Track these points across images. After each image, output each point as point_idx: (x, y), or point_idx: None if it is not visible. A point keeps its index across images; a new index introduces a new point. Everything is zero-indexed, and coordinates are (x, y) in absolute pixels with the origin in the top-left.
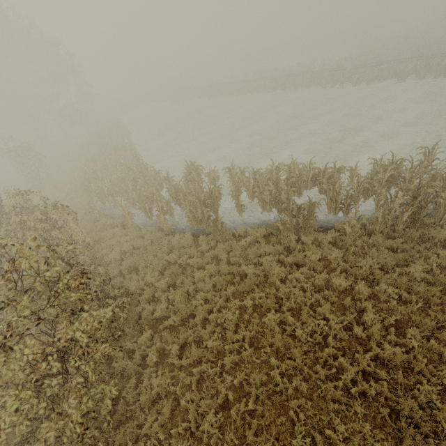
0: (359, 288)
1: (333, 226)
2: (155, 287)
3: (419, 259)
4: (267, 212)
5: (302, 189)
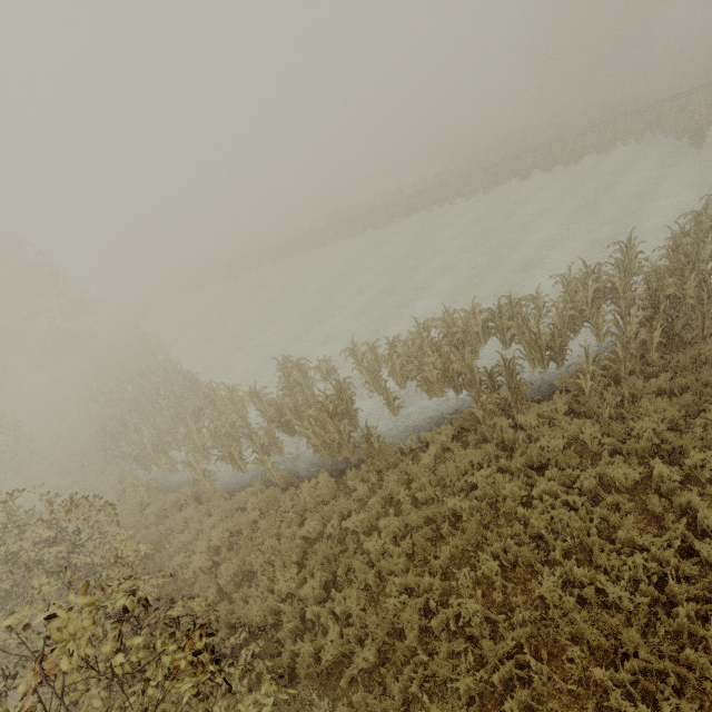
0: (659, 473)
1: (551, 386)
2: (297, 599)
3: None
4: (438, 397)
5: (476, 346)
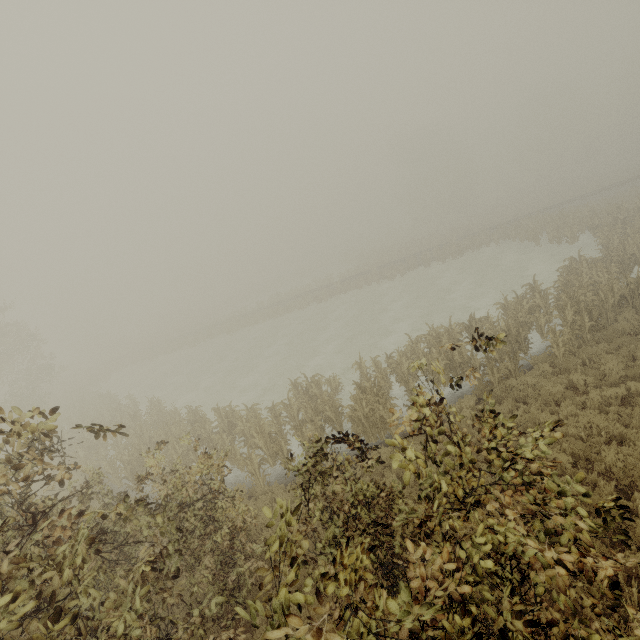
0: (635, 389)
1: (527, 366)
2: None
3: (637, 349)
4: (444, 386)
5: None
